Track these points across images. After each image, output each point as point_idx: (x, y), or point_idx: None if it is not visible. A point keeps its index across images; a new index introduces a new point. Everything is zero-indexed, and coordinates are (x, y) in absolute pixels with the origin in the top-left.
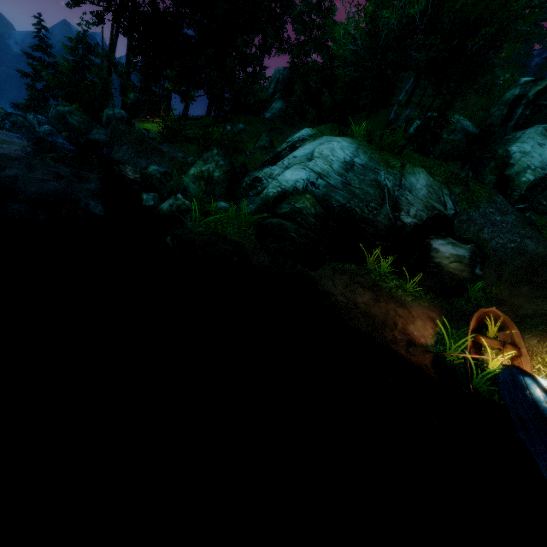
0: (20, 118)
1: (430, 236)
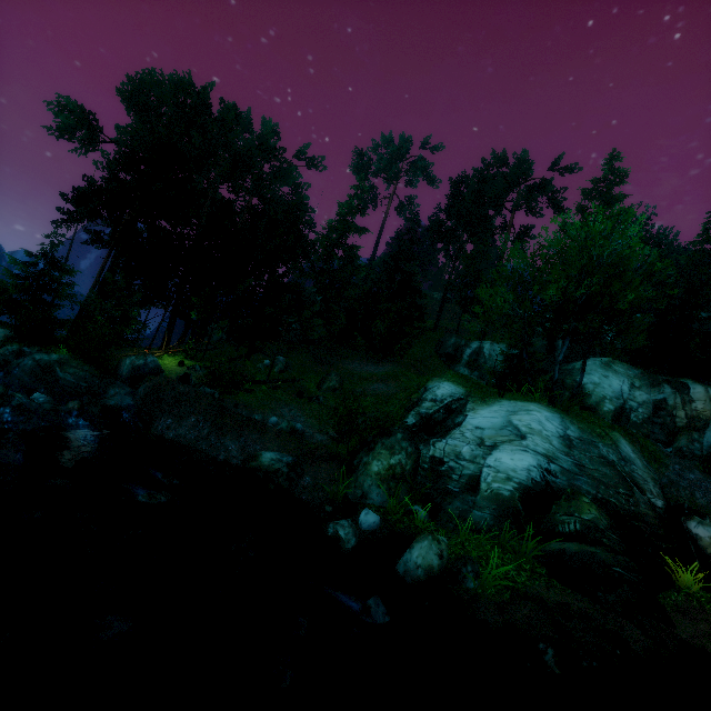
0: (17, 394)
1: (681, 518)
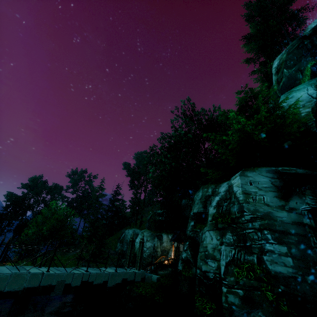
0: None
1: None
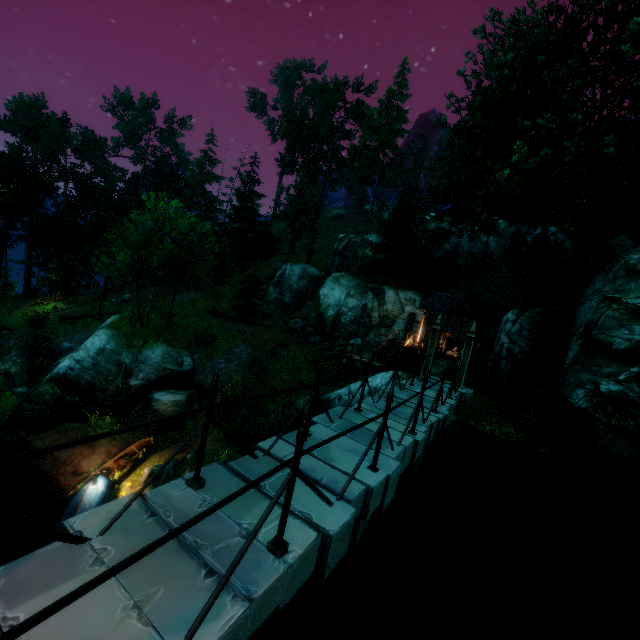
0: None
1: (155, 390)
